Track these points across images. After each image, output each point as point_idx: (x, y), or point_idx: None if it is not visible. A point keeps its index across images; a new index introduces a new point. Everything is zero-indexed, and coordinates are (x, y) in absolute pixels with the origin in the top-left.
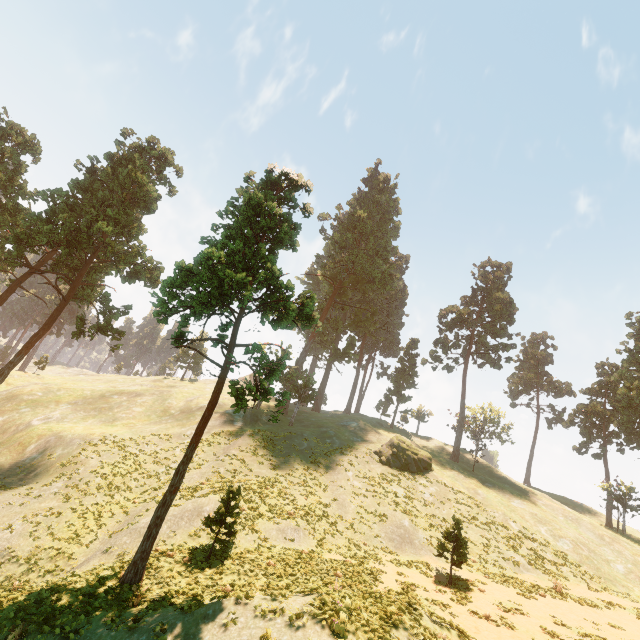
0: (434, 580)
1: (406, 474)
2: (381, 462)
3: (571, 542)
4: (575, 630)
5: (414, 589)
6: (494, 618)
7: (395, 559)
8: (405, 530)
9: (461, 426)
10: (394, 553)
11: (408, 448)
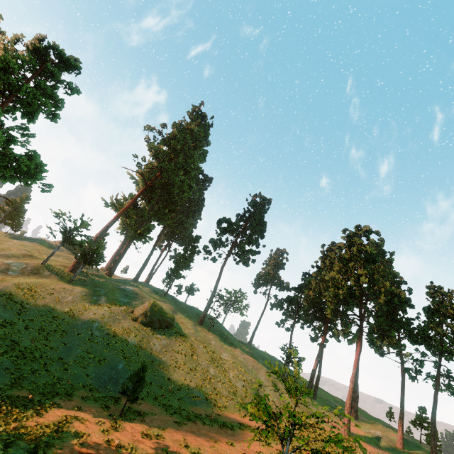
0: (107, 413)
1: (148, 329)
2: (132, 319)
3: (246, 383)
4: (192, 449)
5: (70, 422)
6: (125, 445)
7: (90, 395)
8: (116, 372)
9: (211, 300)
10: (95, 390)
11: (157, 310)
